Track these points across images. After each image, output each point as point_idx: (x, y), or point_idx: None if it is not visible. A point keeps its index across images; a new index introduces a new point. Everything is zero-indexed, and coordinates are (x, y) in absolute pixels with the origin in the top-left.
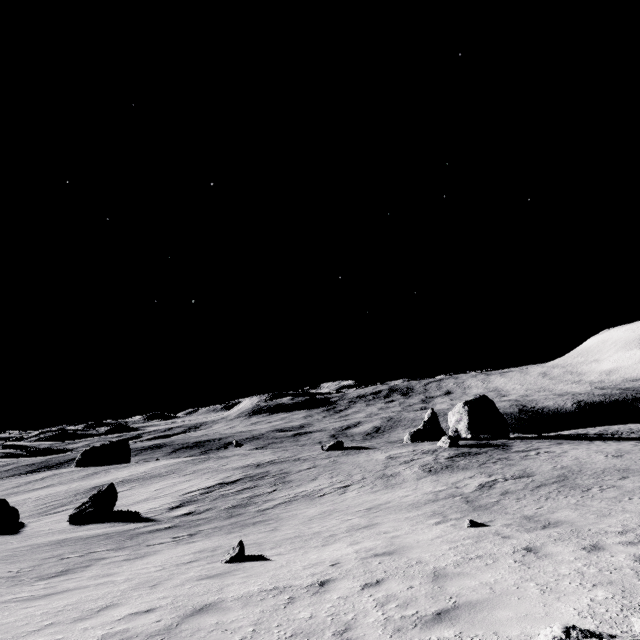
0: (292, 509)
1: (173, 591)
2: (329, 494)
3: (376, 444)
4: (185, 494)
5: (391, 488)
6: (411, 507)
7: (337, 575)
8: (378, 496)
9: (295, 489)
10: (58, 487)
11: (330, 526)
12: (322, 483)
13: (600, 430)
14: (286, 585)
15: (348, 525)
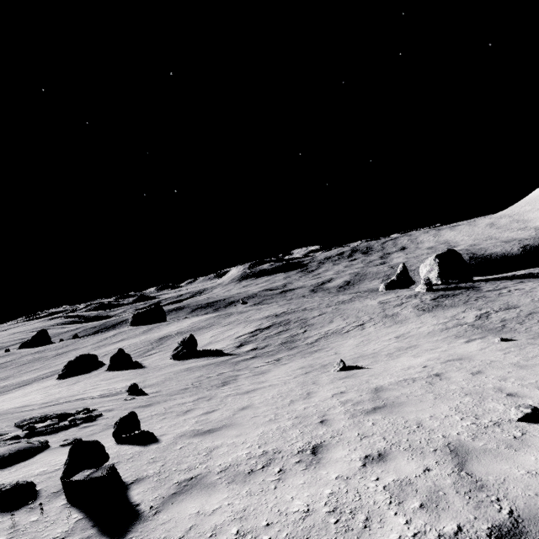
0: (334, 341)
1: (335, 385)
2: (352, 330)
3: (361, 294)
4: (238, 338)
5: (400, 323)
6: (431, 334)
7: (439, 371)
8: (395, 329)
9: (321, 329)
10: (131, 340)
11: (379, 349)
12: (340, 324)
13: None
14: (410, 377)
15: (393, 347)
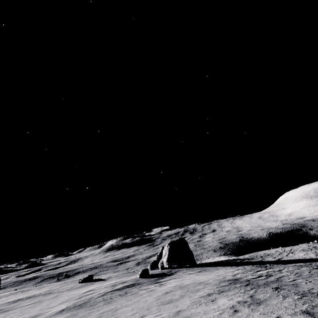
0: None
1: None
2: None
3: (116, 275)
4: None
5: None
6: None
7: None
8: None
9: None
10: None
11: None
12: None
13: (251, 255)
14: None
15: None
